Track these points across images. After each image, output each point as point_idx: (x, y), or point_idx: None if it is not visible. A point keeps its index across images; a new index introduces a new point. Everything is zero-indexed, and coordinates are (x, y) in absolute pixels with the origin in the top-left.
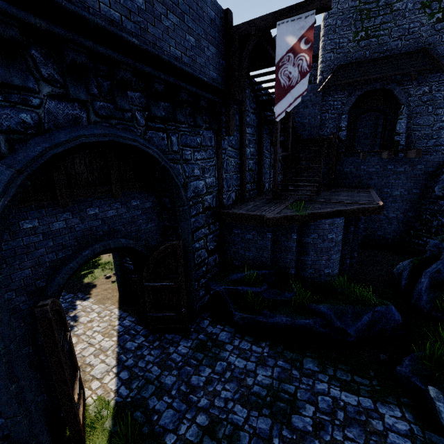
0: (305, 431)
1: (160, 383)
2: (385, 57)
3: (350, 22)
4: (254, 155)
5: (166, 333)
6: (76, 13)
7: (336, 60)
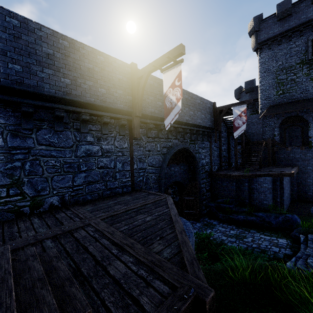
0: (248, 241)
1: None
2: (295, 101)
3: (273, 87)
4: (225, 150)
5: (190, 220)
6: (182, 122)
7: (268, 103)
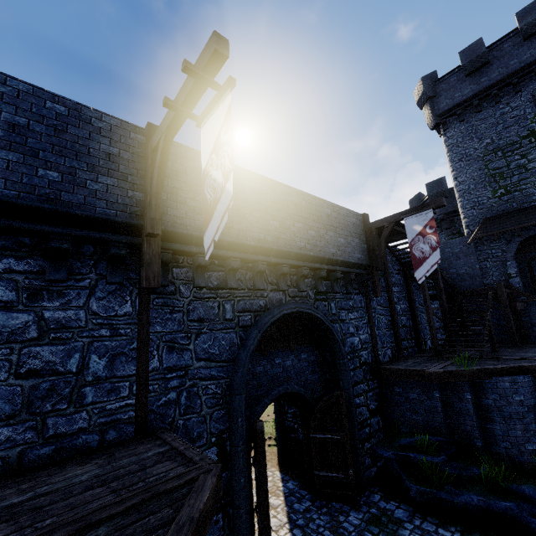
0: None
1: None
2: None
3: (484, 184)
4: (406, 311)
5: (333, 500)
6: (287, 251)
7: (480, 215)
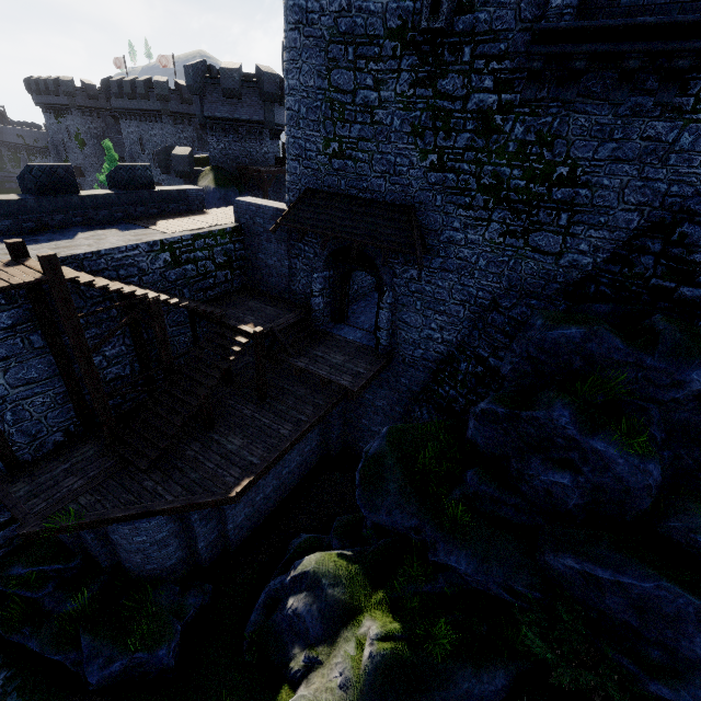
0: None
1: None
2: (364, 202)
3: (319, 117)
4: (123, 355)
5: None
6: None
7: (304, 178)
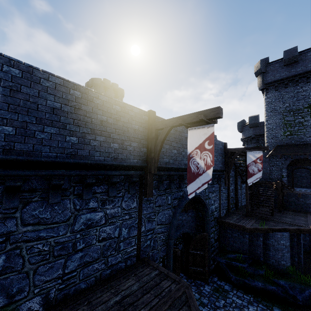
0: None
1: (201, 301)
2: (303, 144)
3: (280, 127)
4: (233, 190)
5: (197, 279)
6: None
7: (275, 143)
